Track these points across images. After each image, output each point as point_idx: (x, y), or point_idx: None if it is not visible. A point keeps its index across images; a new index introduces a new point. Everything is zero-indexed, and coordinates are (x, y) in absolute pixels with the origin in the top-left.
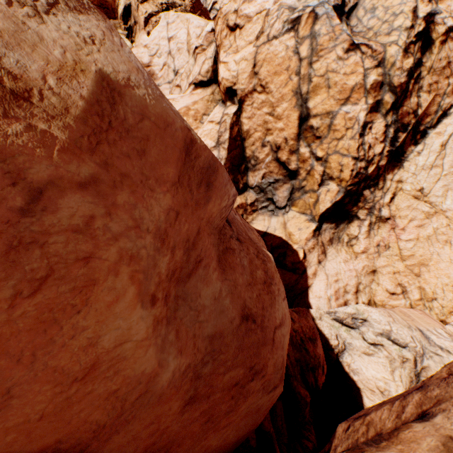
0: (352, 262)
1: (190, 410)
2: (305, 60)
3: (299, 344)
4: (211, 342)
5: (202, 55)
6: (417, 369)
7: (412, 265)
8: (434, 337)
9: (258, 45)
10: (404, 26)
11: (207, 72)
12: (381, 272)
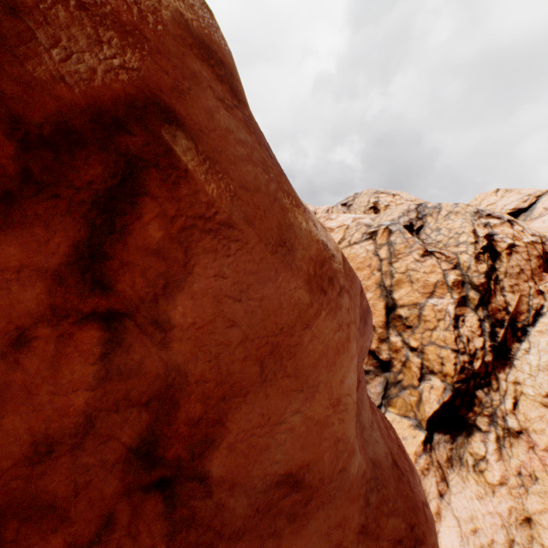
0: (489, 499)
1: (363, 544)
2: (385, 260)
3: None
4: (373, 468)
5: None
6: None
7: None
8: None
9: (341, 247)
10: (469, 241)
11: None
12: (541, 523)
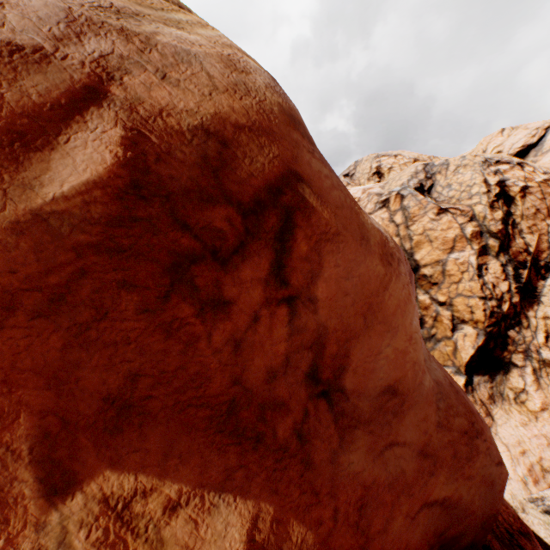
0: (533, 424)
1: (440, 433)
2: (401, 225)
3: (507, 538)
4: (437, 386)
5: None
6: None
7: None
8: None
9: None
10: (481, 192)
11: None
12: None
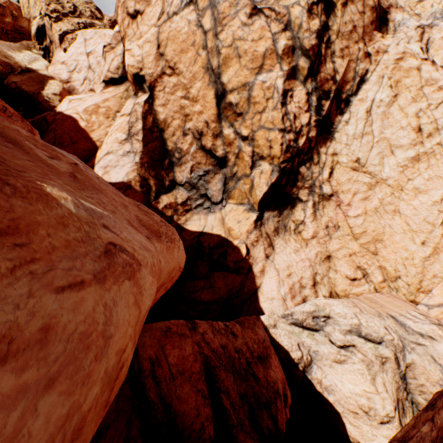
0: (303, 250)
1: None
2: (210, 32)
3: (245, 369)
4: None
5: (111, 53)
6: (402, 369)
7: (366, 242)
8: (410, 322)
9: (160, 24)
10: None
11: (117, 69)
12: (337, 257)
